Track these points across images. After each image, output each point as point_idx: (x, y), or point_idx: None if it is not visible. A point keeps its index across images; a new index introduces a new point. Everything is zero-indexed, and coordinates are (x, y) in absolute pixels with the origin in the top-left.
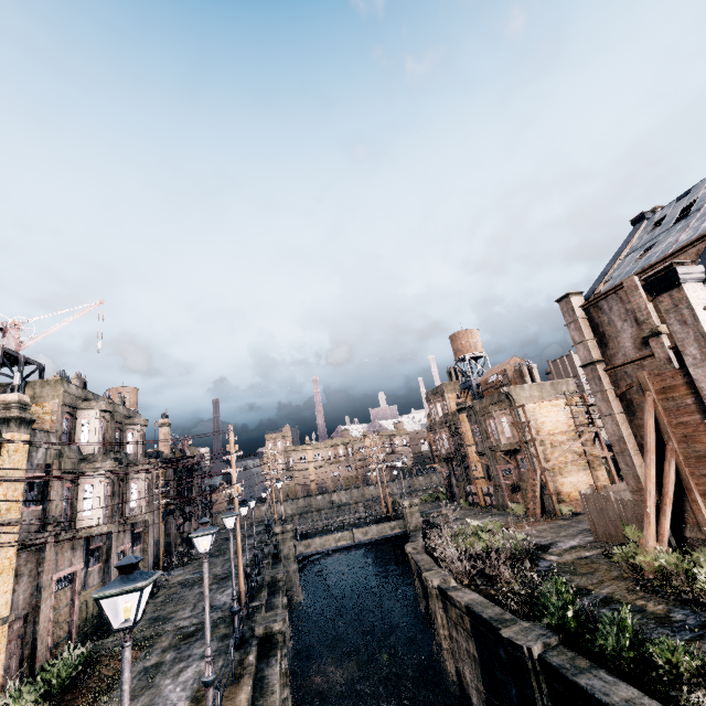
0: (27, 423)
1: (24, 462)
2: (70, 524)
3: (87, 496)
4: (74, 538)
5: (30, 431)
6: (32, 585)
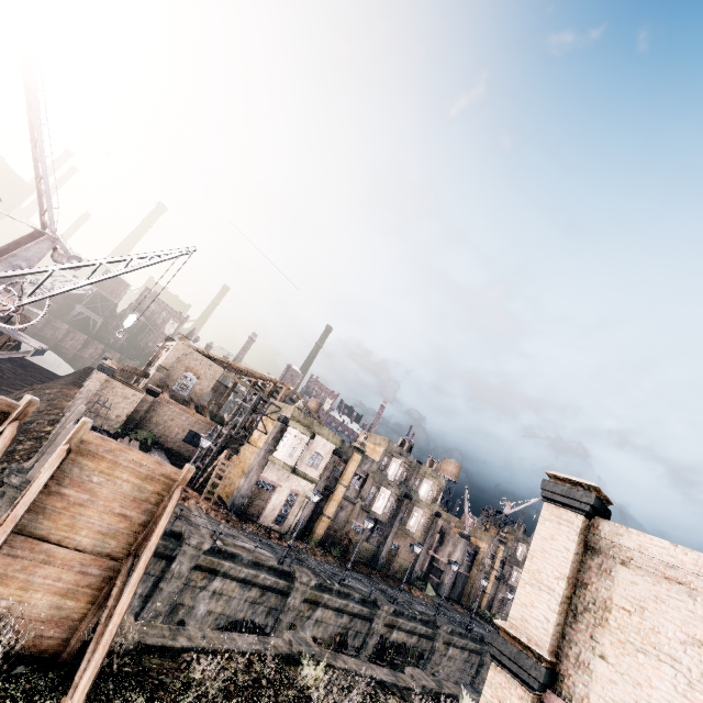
0: (505, 543)
1: (501, 554)
2: (507, 580)
3: (514, 574)
4: (507, 584)
5: (505, 546)
6: (494, 590)
